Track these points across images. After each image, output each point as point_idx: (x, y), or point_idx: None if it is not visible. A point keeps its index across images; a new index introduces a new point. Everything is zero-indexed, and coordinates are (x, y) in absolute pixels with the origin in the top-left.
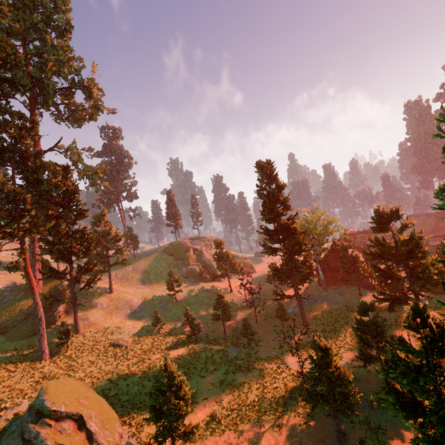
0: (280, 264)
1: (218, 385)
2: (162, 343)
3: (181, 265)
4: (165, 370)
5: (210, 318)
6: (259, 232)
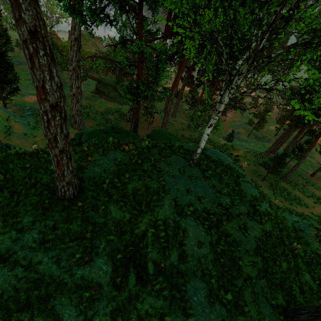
0: None
1: None
2: None
3: None
4: None
5: None
6: None
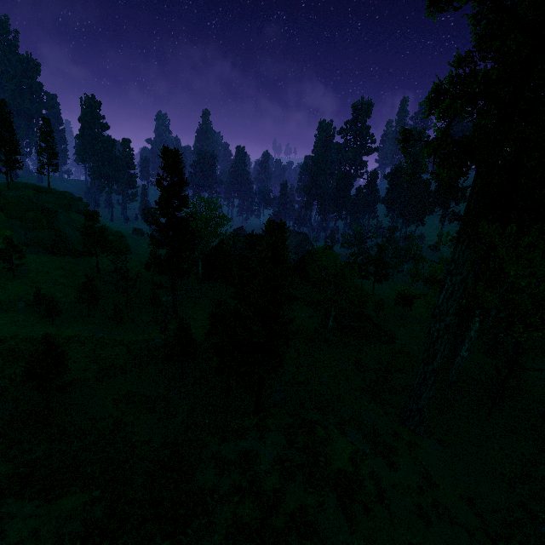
0: (165, 259)
1: (85, 358)
2: (1, 324)
3: (19, 227)
4: (46, 343)
5: (68, 300)
6: (150, 222)
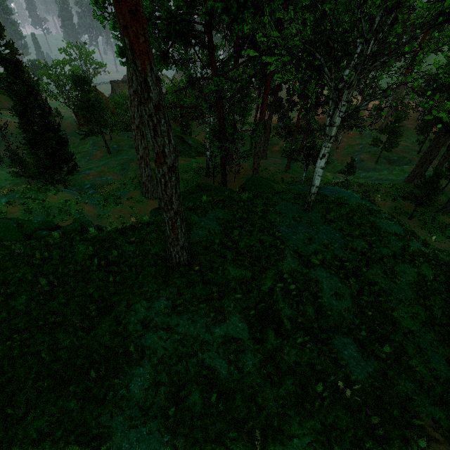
0: None
1: None
2: None
3: None
4: None
5: None
6: None
